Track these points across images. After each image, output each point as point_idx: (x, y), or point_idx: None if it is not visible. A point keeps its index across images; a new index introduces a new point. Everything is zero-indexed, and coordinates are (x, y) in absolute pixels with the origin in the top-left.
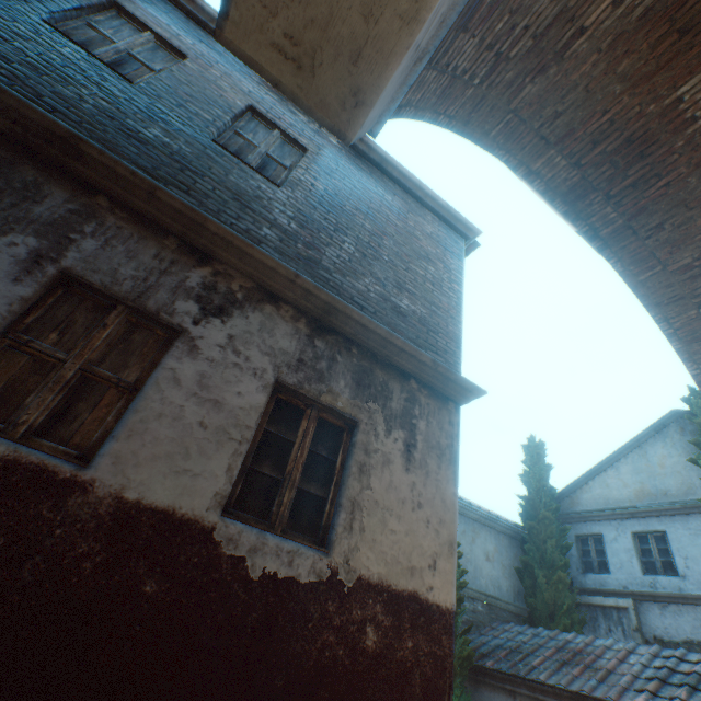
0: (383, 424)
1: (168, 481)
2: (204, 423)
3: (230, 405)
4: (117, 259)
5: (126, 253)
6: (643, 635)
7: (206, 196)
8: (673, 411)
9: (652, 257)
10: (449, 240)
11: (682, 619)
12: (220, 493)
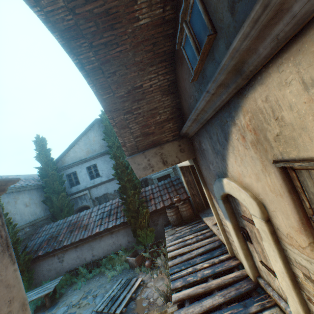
0: None
1: None
2: None
3: None
4: None
5: None
6: (92, 199)
7: None
8: (96, 119)
9: (110, 88)
10: None
11: (102, 189)
12: None
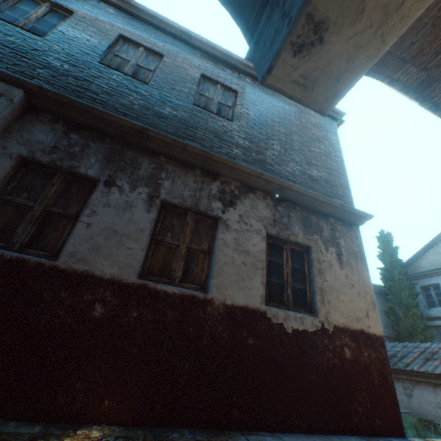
0: (323, 246)
1: (240, 293)
2: (244, 263)
3: (252, 251)
4: (180, 188)
5: (182, 184)
6: None
7: (202, 140)
8: None
9: None
10: (326, 124)
11: None
12: (262, 295)
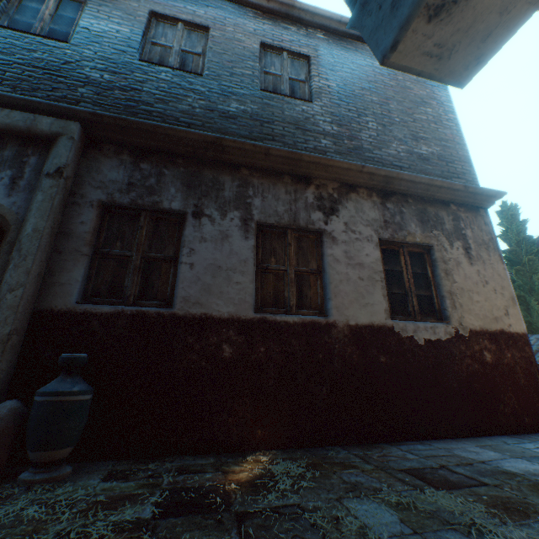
0: (446, 241)
1: (362, 311)
2: (360, 277)
3: (366, 263)
4: (272, 204)
5: (273, 198)
6: None
7: (282, 136)
8: None
9: None
10: None
11: None
12: (386, 310)
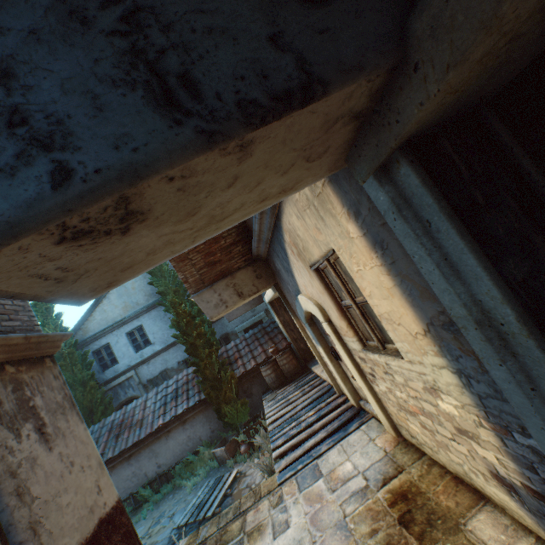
0: (11, 434)
1: None
2: None
3: None
4: None
5: None
6: (143, 383)
7: None
8: None
9: None
10: None
11: (158, 363)
12: None
